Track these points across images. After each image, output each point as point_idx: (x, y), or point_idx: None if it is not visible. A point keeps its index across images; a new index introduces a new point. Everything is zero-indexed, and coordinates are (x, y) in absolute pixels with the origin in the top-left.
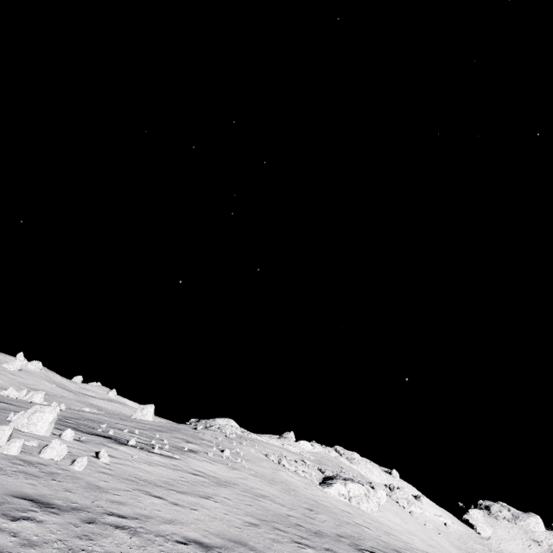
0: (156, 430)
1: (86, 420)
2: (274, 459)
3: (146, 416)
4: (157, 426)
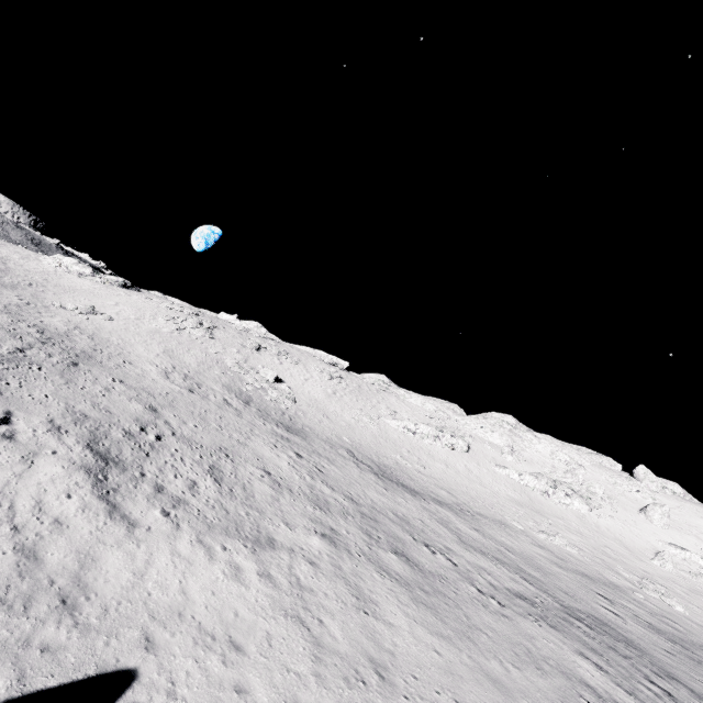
0: None
1: None
2: None
3: None
4: None
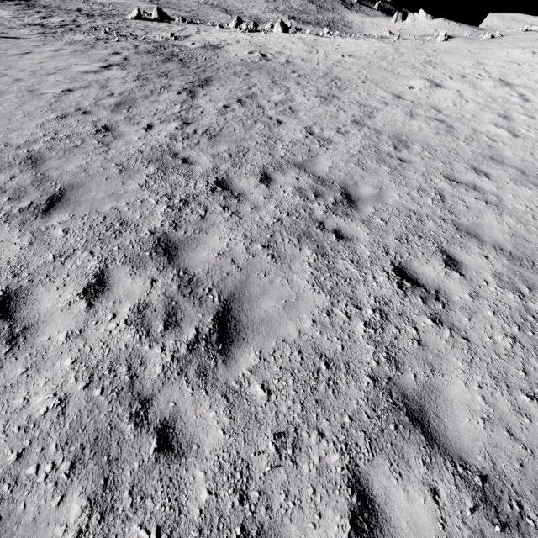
0: None
1: None
2: None
3: None
4: None
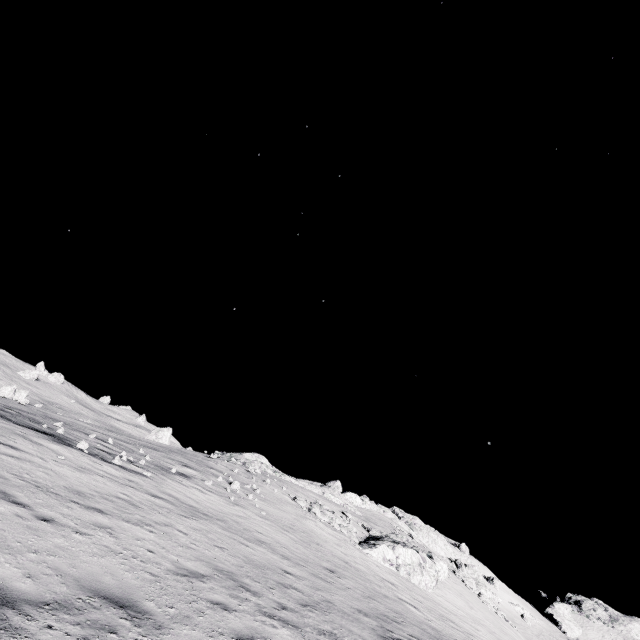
0: (148, 447)
1: (45, 417)
2: (303, 504)
3: (161, 441)
4: (156, 445)
